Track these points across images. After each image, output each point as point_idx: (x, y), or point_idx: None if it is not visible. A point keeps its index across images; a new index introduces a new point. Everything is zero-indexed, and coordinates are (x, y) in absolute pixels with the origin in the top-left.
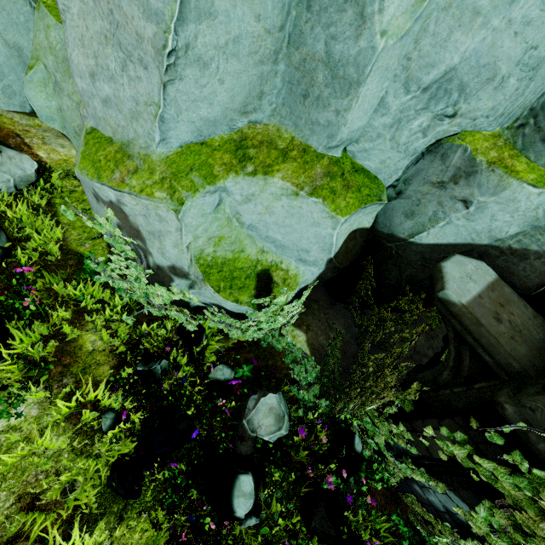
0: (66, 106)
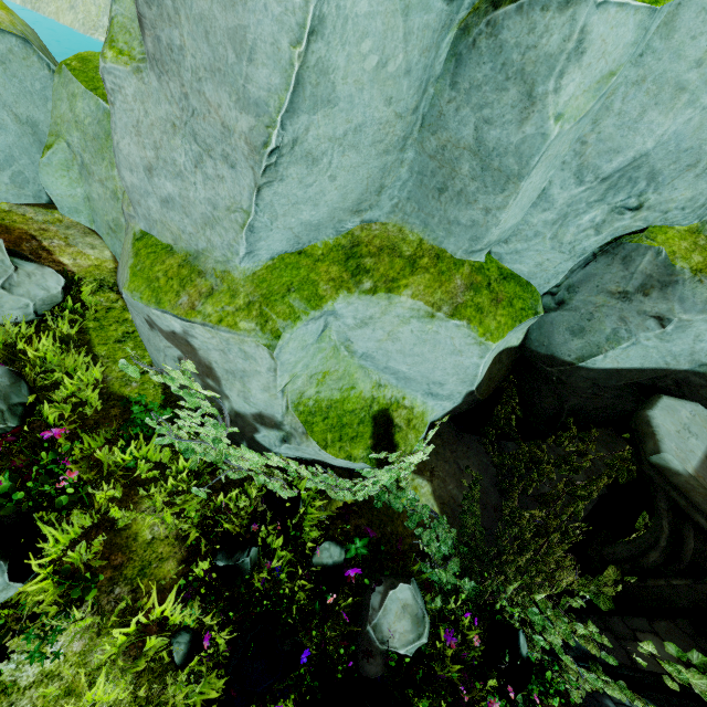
0: (97, 194)
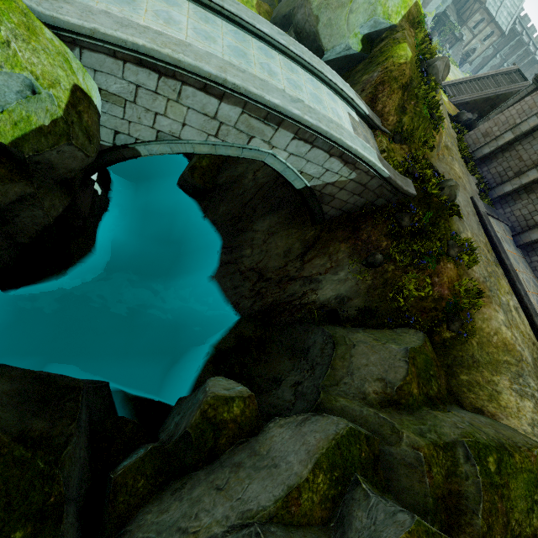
0: None
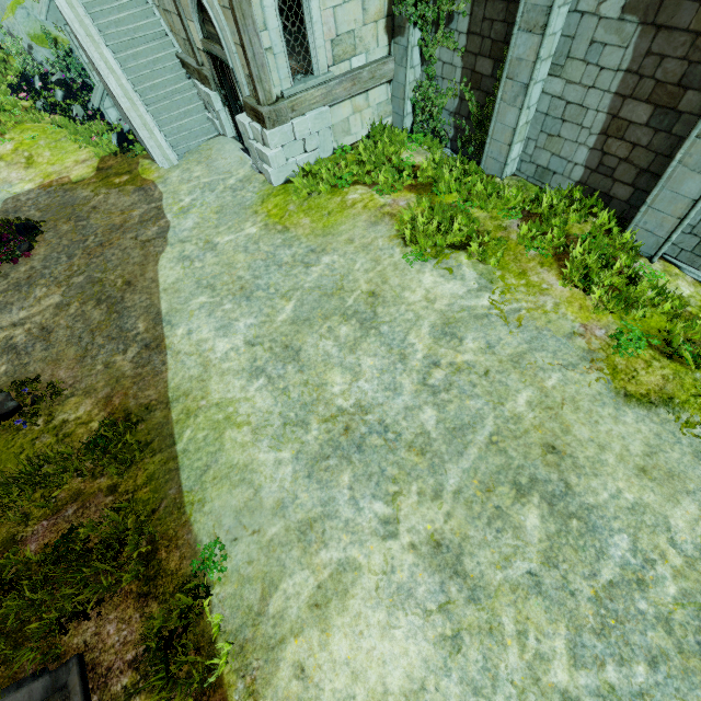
0: None
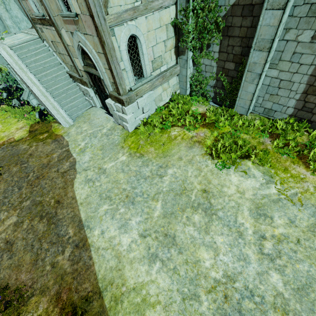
0: None
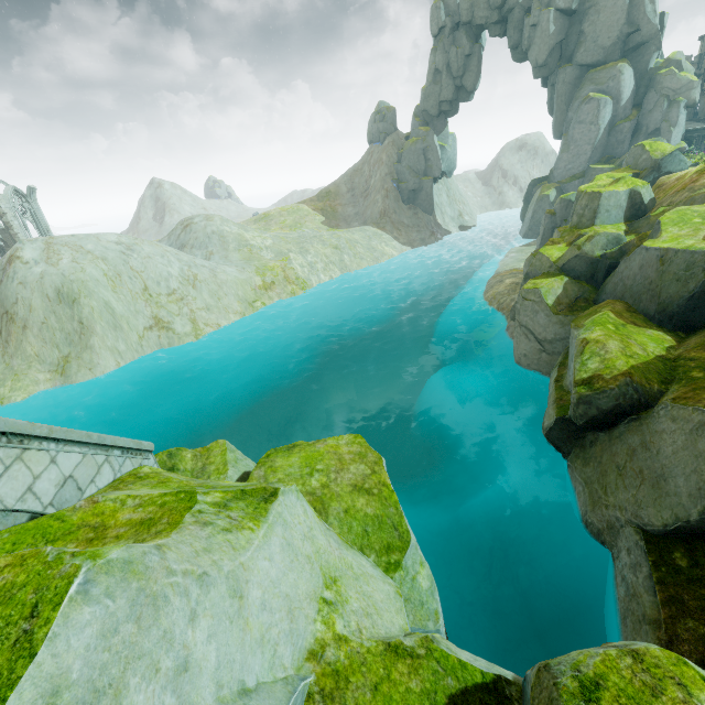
0: None
